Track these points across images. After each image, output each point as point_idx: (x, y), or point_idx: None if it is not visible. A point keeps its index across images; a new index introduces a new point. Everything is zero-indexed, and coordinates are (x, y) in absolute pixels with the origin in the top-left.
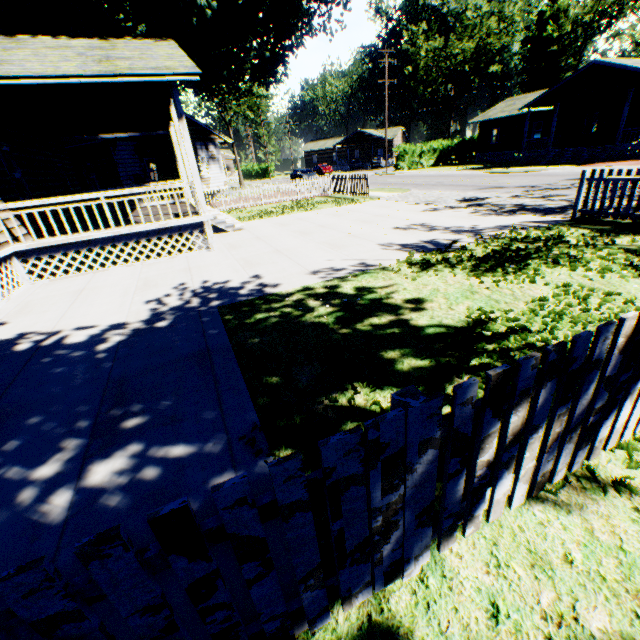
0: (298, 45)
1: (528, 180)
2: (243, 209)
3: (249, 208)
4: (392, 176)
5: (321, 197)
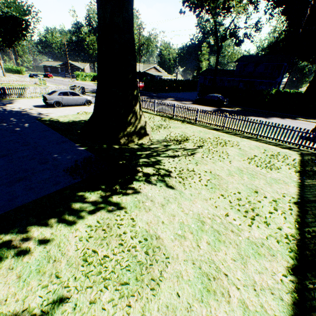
0: (19, 41)
1: (92, 87)
2: (3, 84)
3: (5, 84)
4: (71, 82)
5: (34, 84)
